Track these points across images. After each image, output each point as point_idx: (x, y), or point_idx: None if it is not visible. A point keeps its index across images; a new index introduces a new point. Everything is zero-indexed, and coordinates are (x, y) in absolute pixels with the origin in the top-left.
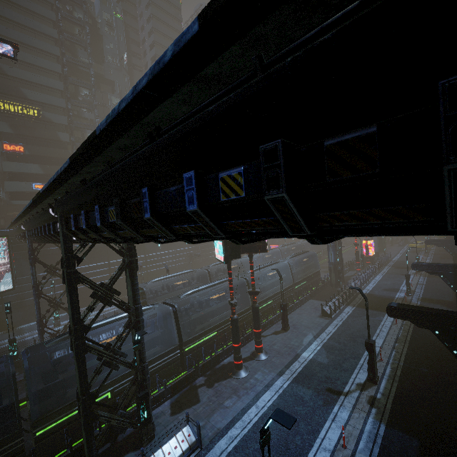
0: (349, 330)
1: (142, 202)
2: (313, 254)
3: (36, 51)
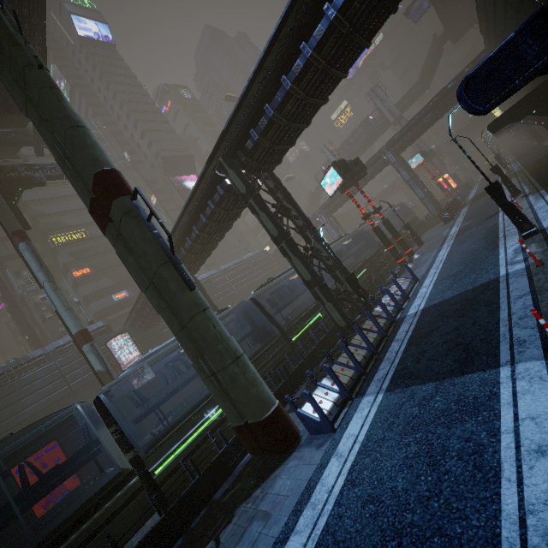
0: (475, 208)
1: (327, 14)
2: (401, 206)
3: (57, 185)
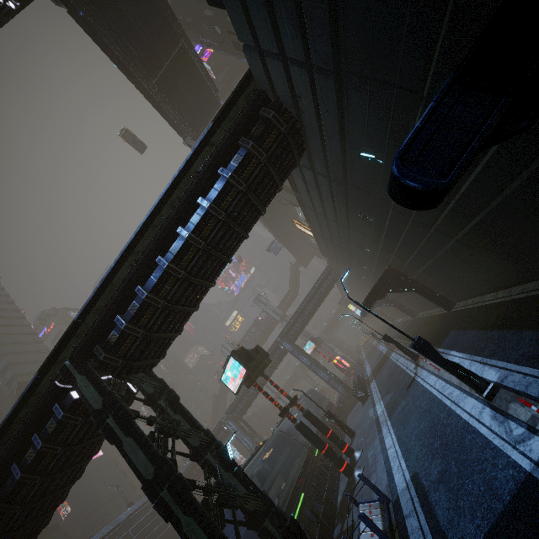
0: (384, 380)
1: (201, 204)
2: (311, 392)
3: None
